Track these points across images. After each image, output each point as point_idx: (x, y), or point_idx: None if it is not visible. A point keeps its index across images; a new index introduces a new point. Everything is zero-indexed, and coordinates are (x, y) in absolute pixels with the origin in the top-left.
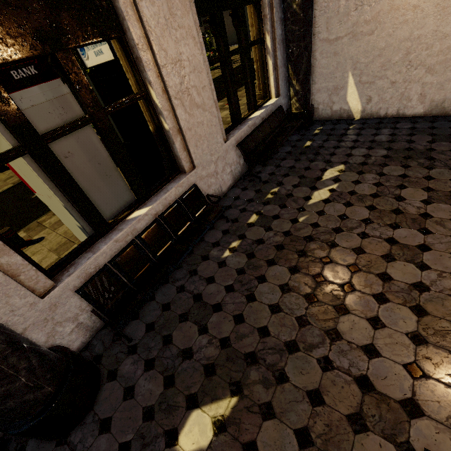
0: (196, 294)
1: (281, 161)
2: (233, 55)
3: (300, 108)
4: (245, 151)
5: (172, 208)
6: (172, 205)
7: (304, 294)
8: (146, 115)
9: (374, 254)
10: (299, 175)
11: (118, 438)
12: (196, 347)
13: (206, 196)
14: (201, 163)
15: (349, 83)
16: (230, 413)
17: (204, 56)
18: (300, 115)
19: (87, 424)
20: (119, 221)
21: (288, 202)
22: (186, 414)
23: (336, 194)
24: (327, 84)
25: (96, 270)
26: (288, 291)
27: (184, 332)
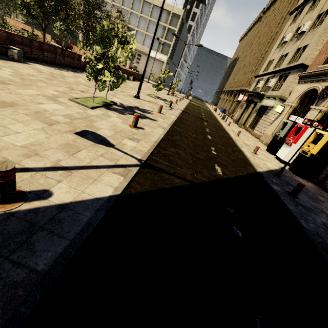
0: None
1: None
2: None
3: None
4: None
5: None
6: None
7: None
8: None
9: None
10: None
11: None
12: None
13: None
14: None
15: None
16: None
17: None
18: None
19: None
20: None
21: None
22: None
23: None
24: None
25: None
26: None
27: None
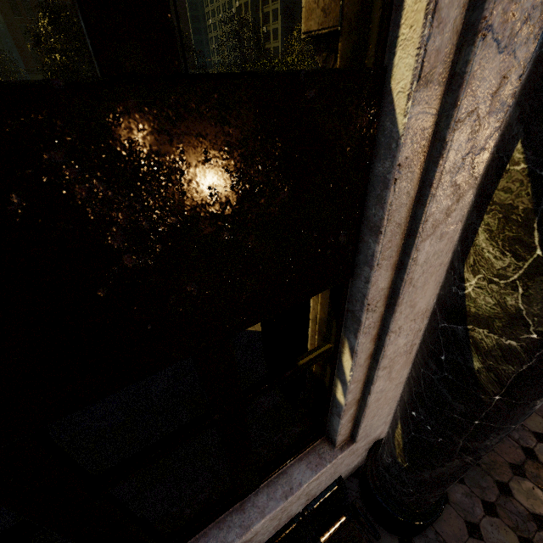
0: (526, 447)
1: None
2: None
3: None
4: None
5: None
6: None
7: None
8: None
9: None
10: None
11: None
12: None
13: None
14: None
15: None
16: None
17: None
18: None
19: (431, 539)
20: None
21: None
22: None
23: None
24: None
25: None
26: None
27: (525, 490)
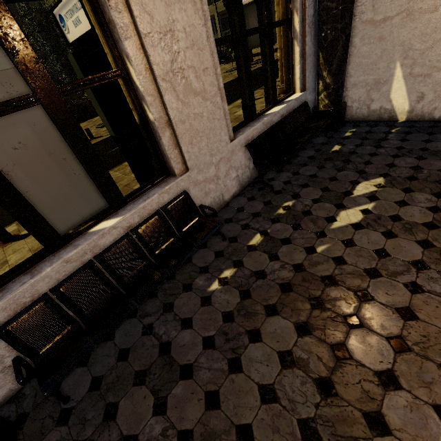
0: (165, 342)
1: (300, 168)
2: (250, 35)
3: (329, 106)
4: (256, 153)
5: (150, 221)
6: (151, 216)
7: (314, 377)
8: (130, 101)
9: (433, 325)
10: (322, 187)
11: None
12: (144, 436)
13: (199, 207)
14: (196, 165)
15: (395, 76)
16: None
17: (209, 30)
18: (329, 113)
19: None
20: (78, 234)
21: (304, 222)
22: None
23: (371, 218)
24: (366, 77)
25: (34, 299)
26: (291, 365)
27: (134, 404)
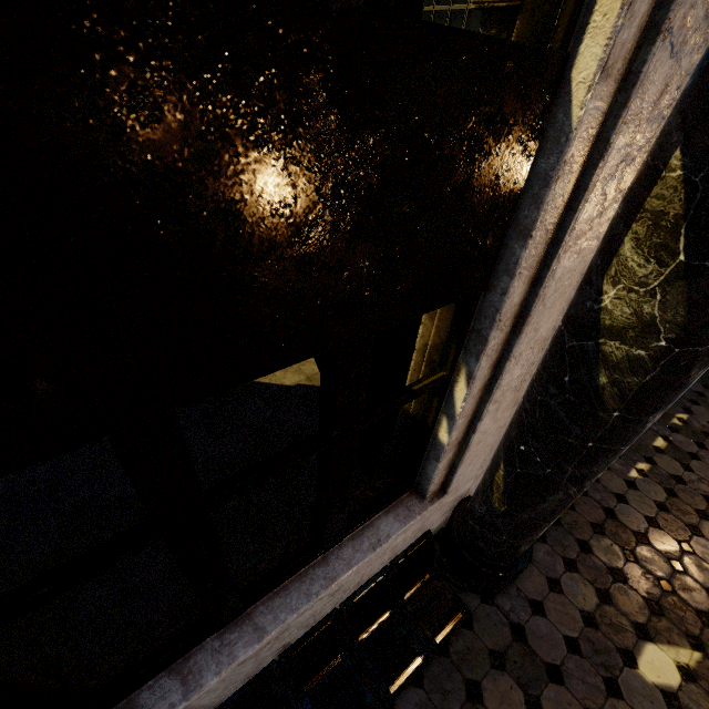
0: (607, 507)
1: None
2: None
3: None
4: None
5: None
6: None
7: None
8: None
9: None
10: None
11: (560, 629)
12: (627, 572)
13: None
14: None
15: None
16: (696, 666)
17: None
18: None
19: (513, 596)
20: None
21: (708, 444)
22: (639, 642)
23: None
24: None
25: None
26: None
27: (604, 547)
